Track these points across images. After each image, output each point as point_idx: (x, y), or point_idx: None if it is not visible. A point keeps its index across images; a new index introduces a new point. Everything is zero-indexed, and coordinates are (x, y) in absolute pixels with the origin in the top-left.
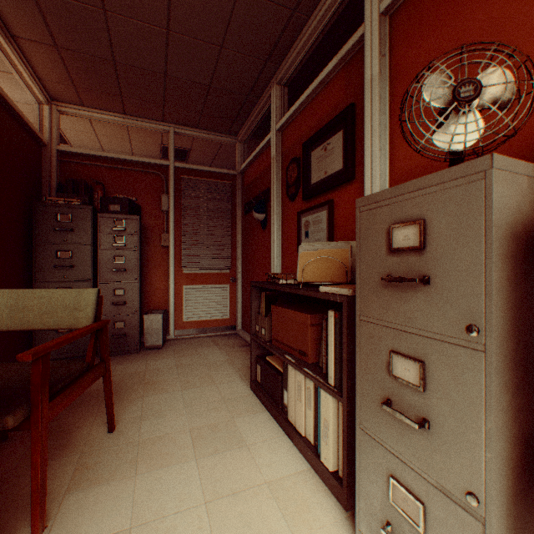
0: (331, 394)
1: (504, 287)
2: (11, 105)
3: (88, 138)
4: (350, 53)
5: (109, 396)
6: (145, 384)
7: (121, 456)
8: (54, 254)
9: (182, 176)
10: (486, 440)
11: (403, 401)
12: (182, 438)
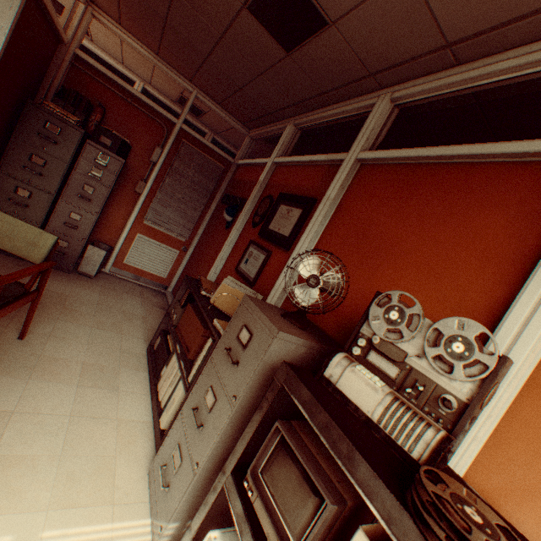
0: (184, 386)
1: (256, 387)
2: (47, 7)
3: (112, 45)
4: (335, 162)
5: (31, 315)
6: (64, 308)
7: (23, 361)
8: (28, 156)
9: (184, 140)
10: (213, 444)
11: (202, 412)
12: (75, 366)
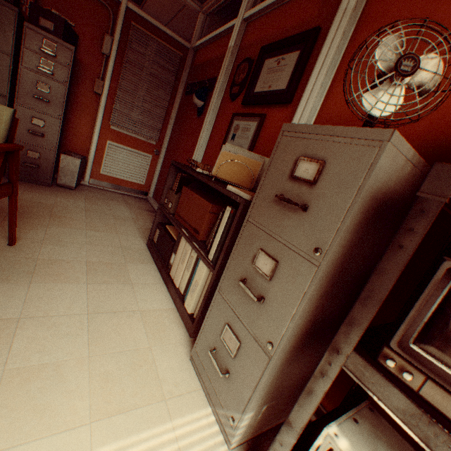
0: (207, 265)
1: (350, 230)
2: None
3: None
4: None
5: (13, 216)
6: (52, 216)
7: (18, 267)
8: None
9: (133, 22)
10: (293, 317)
11: (254, 283)
12: (78, 266)
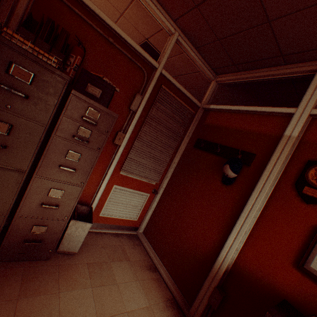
0: None
1: None
2: None
3: None
4: None
5: None
6: None
7: None
8: None
9: (162, 85)
10: None
11: None
12: None
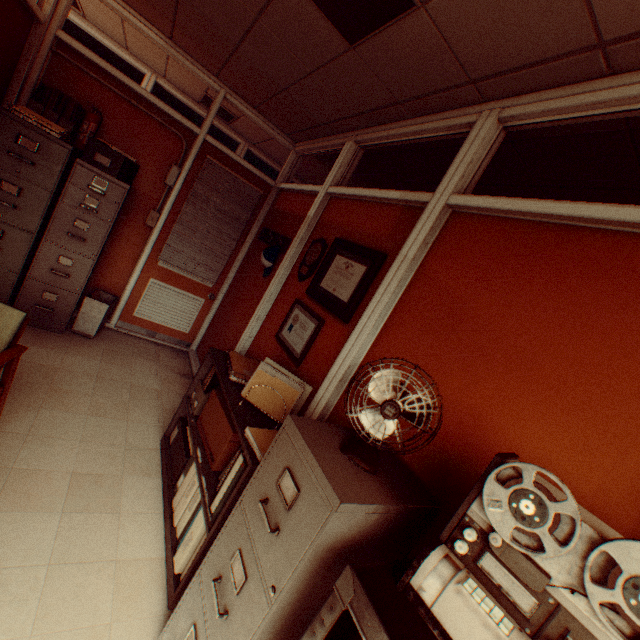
0: (206, 521)
1: (305, 577)
2: None
3: (111, 23)
4: (413, 203)
5: None
6: (50, 389)
7: None
8: None
9: (208, 156)
10: None
11: (226, 587)
12: (60, 481)
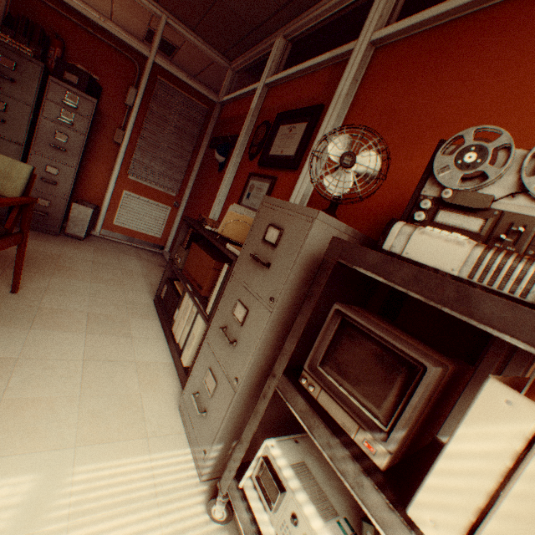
0: (204, 319)
1: (296, 284)
2: None
3: None
4: (341, 58)
5: (20, 264)
6: (57, 266)
7: (20, 313)
8: None
9: (159, 77)
10: (253, 355)
11: (232, 329)
12: (79, 317)
